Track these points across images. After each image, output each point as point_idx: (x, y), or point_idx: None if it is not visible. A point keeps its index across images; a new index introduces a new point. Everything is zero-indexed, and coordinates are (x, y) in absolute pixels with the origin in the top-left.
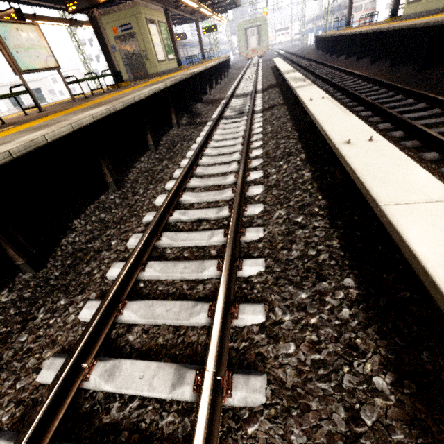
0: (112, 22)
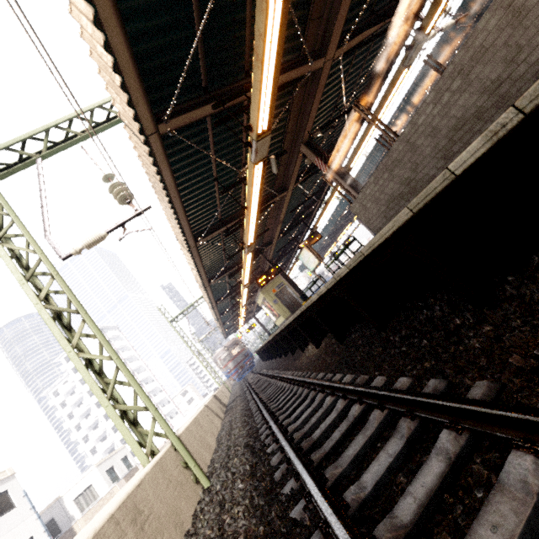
0: (271, 288)
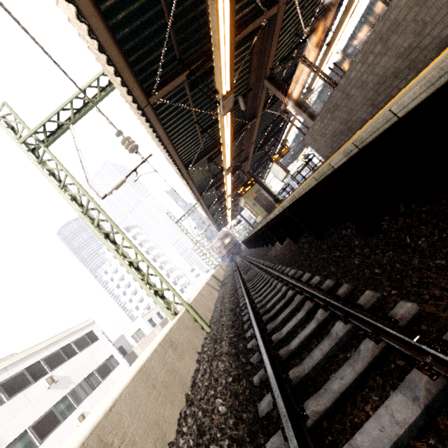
0: (250, 194)
